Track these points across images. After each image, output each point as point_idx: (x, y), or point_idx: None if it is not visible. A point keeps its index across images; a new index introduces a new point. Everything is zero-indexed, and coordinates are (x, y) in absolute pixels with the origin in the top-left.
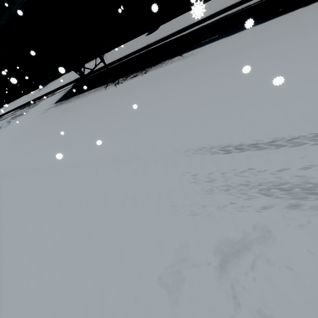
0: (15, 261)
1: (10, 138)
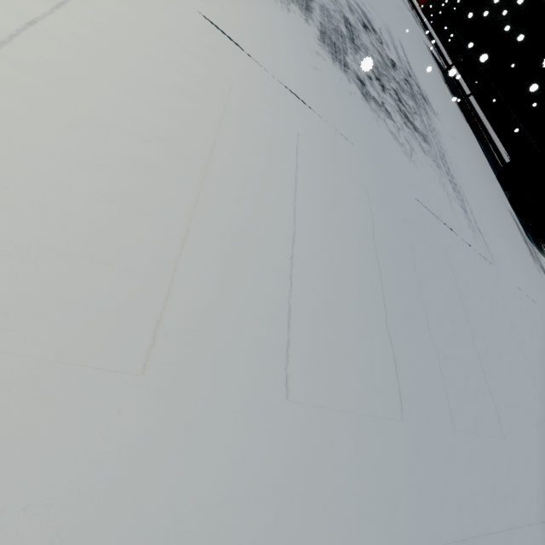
0: None
1: None
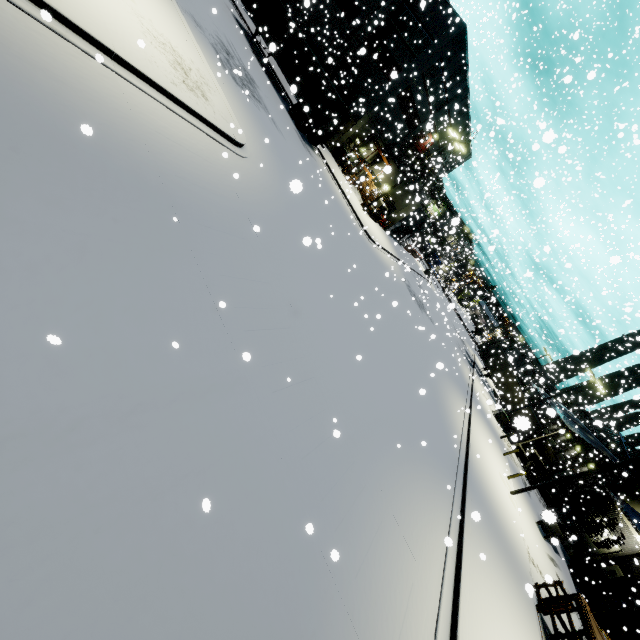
0: None
1: None
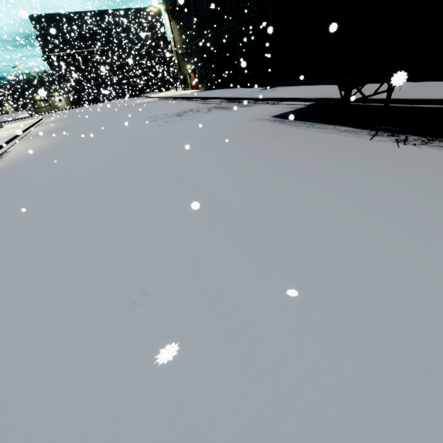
0: (105, 343)
1: (200, 130)
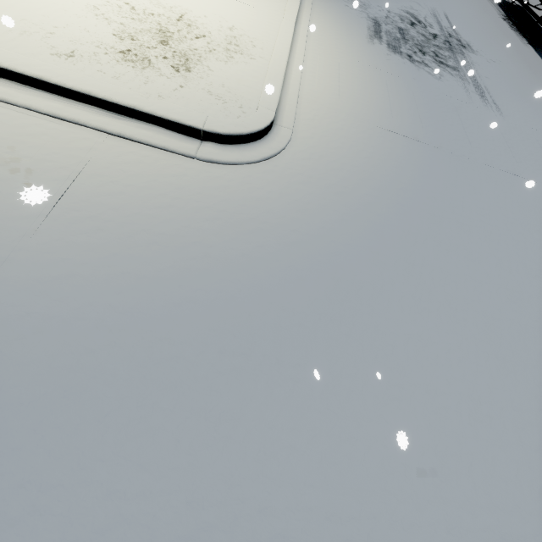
0: None
1: None
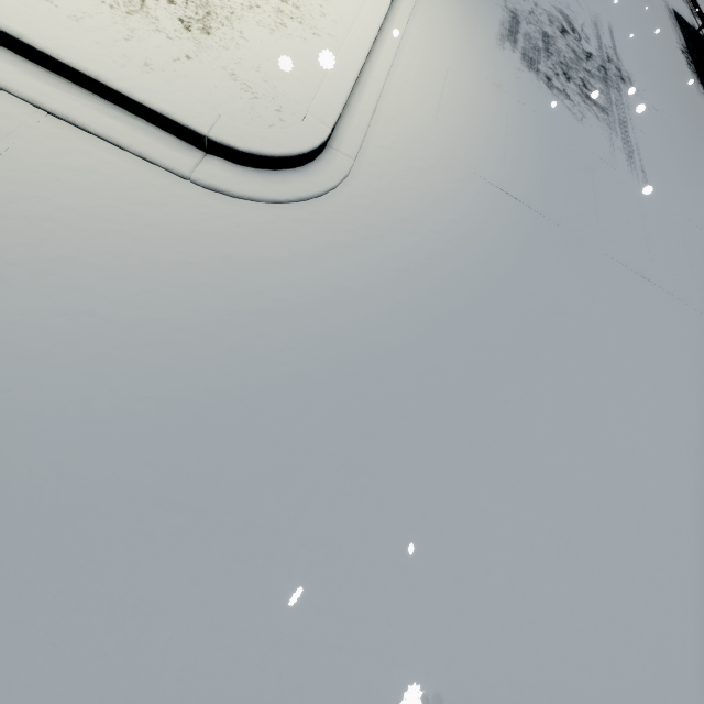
0: None
1: None
